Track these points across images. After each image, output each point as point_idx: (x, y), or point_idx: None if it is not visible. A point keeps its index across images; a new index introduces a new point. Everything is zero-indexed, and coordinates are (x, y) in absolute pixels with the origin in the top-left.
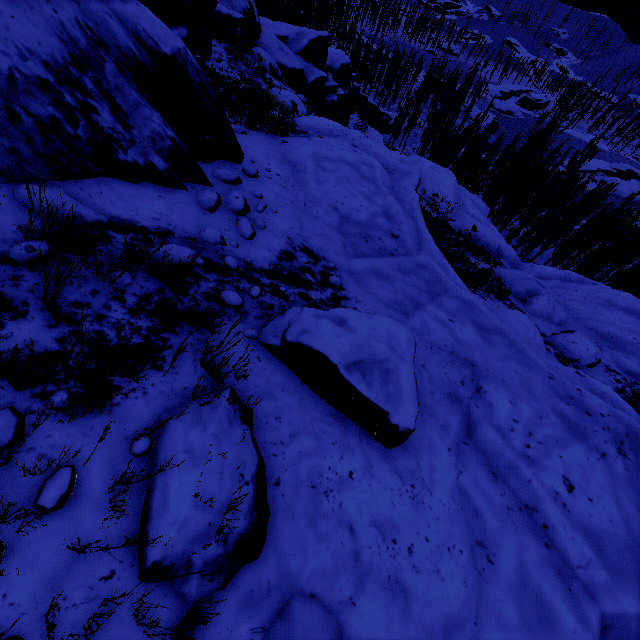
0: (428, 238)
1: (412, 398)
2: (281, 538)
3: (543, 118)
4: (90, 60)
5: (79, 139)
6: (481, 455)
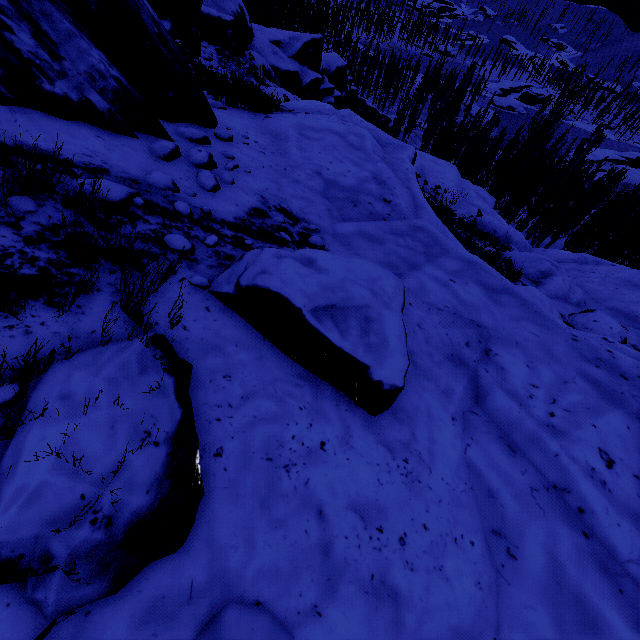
0: (426, 206)
1: (400, 350)
2: (217, 524)
3: (546, 104)
4: None
5: None
6: (494, 426)
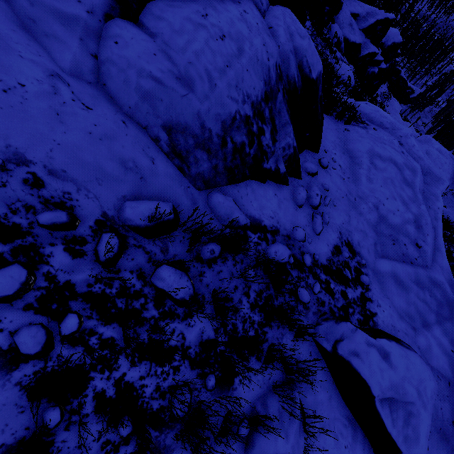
0: (442, 250)
1: (425, 448)
2: None
3: None
4: (272, 93)
5: (249, 155)
6: None
